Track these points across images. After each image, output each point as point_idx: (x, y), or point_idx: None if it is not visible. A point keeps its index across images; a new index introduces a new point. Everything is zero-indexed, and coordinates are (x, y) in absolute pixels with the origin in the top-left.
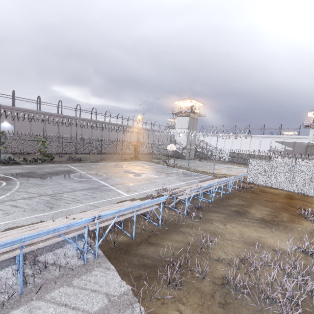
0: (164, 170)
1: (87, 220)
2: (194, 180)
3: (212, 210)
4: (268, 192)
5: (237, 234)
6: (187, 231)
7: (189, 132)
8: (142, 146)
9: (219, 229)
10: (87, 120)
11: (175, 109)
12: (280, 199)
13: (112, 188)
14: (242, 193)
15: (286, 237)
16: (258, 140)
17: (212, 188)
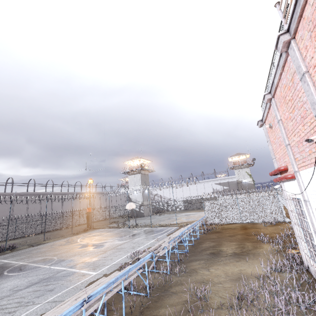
0: (127, 233)
1: (75, 307)
2: (162, 235)
3: (191, 259)
4: (227, 228)
5: (223, 275)
6: (178, 289)
7: (143, 188)
8: (95, 213)
9: (206, 276)
10: (22, 195)
11: (126, 168)
12: (239, 232)
13: (72, 271)
14: (208, 235)
15: (258, 263)
16: (202, 184)
17: (184, 236)
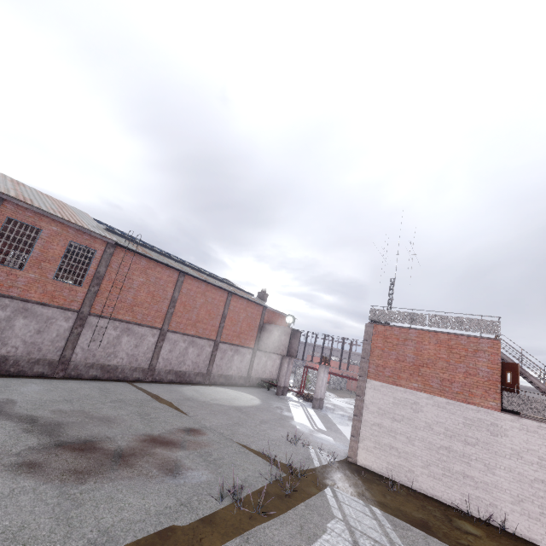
0: None
1: None
2: None
3: None
4: None
5: None
6: None
7: None
8: None
9: None
10: (530, 390)
11: None
12: None
13: None
14: None
15: None
16: None
17: None
